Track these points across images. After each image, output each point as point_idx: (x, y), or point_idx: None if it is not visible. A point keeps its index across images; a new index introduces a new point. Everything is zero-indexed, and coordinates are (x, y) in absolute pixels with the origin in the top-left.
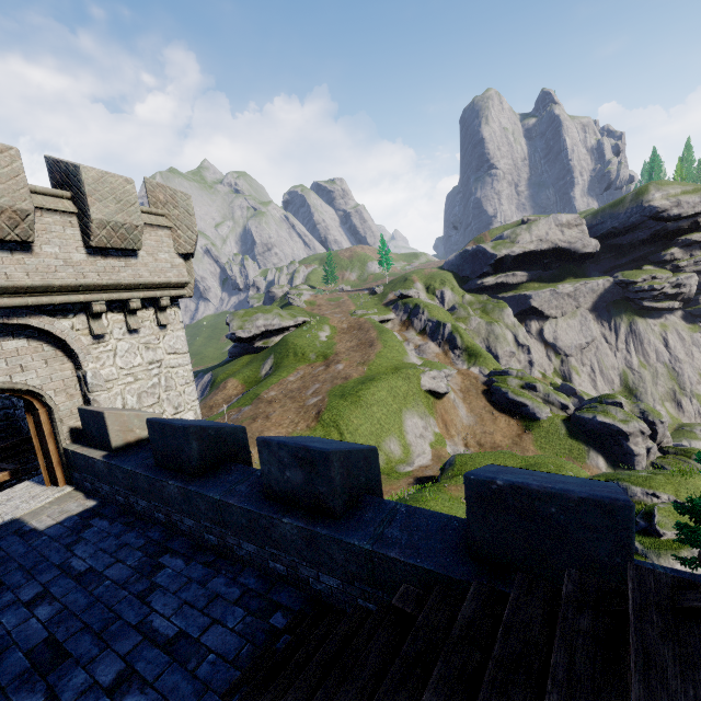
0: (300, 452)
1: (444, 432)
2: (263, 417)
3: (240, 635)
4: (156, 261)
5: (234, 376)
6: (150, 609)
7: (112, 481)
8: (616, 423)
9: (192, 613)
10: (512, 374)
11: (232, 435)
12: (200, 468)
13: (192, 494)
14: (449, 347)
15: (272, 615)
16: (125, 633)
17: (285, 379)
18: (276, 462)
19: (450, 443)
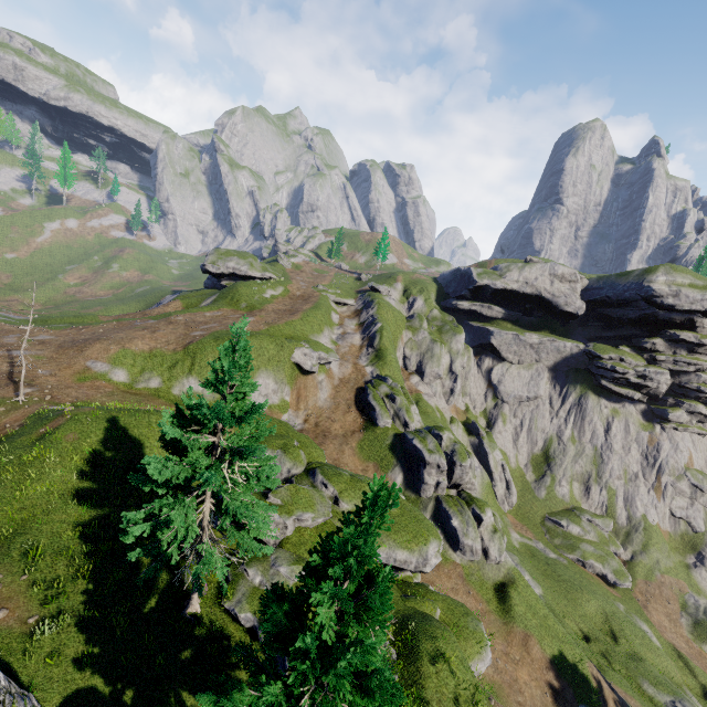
0: None
1: (294, 403)
2: (151, 330)
3: None
4: None
5: (182, 299)
6: None
7: None
8: (423, 450)
9: None
10: (388, 382)
11: None
12: None
13: None
14: (367, 344)
15: None
16: None
17: (202, 312)
18: None
19: (293, 413)
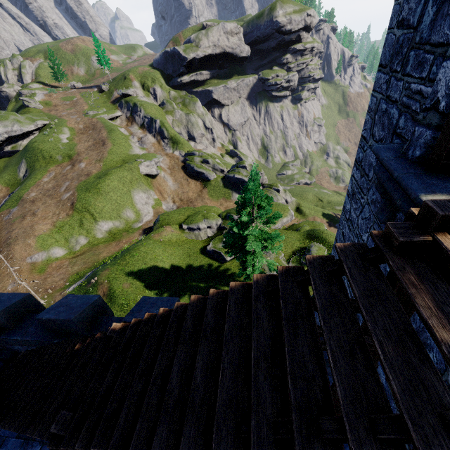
0: None
1: (160, 197)
2: (30, 215)
3: None
4: None
5: None
6: None
7: None
8: (243, 177)
9: None
10: (196, 154)
11: None
12: None
13: None
14: (161, 138)
15: None
16: None
17: (40, 181)
18: None
19: (165, 202)
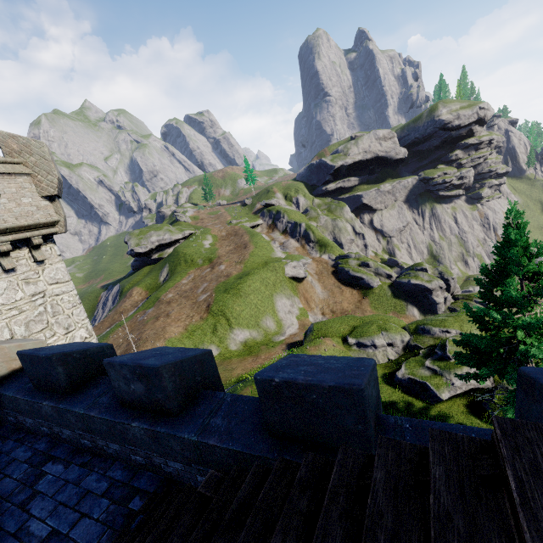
0: (137, 369)
1: (306, 306)
2: (164, 316)
3: (104, 523)
4: (19, 206)
5: (138, 285)
6: (29, 515)
7: (1, 406)
8: (423, 283)
9: (65, 512)
10: (351, 256)
11: (99, 353)
12: (70, 386)
13: (62, 411)
14: (305, 242)
15: (132, 499)
16: (4, 542)
17: (179, 282)
18: (122, 379)
19: (311, 314)
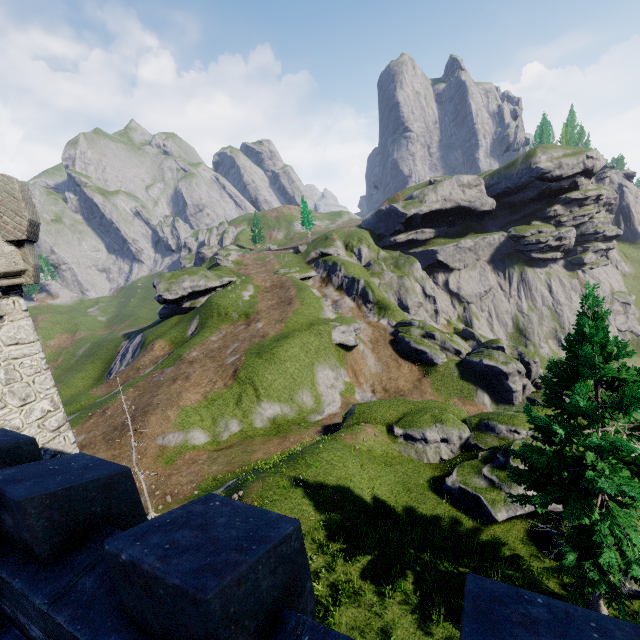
0: (2, 498)
1: (354, 380)
2: (183, 378)
3: None
4: None
5: (162, 337)
6: None
7: None
8: (498, 365)
9: None
10: (414, 324)
11: (12, 450)
12: None
13: None
14: (362, 302)
15: None
16: None
17: (207, 339)
18: None
19: (359, 390)
